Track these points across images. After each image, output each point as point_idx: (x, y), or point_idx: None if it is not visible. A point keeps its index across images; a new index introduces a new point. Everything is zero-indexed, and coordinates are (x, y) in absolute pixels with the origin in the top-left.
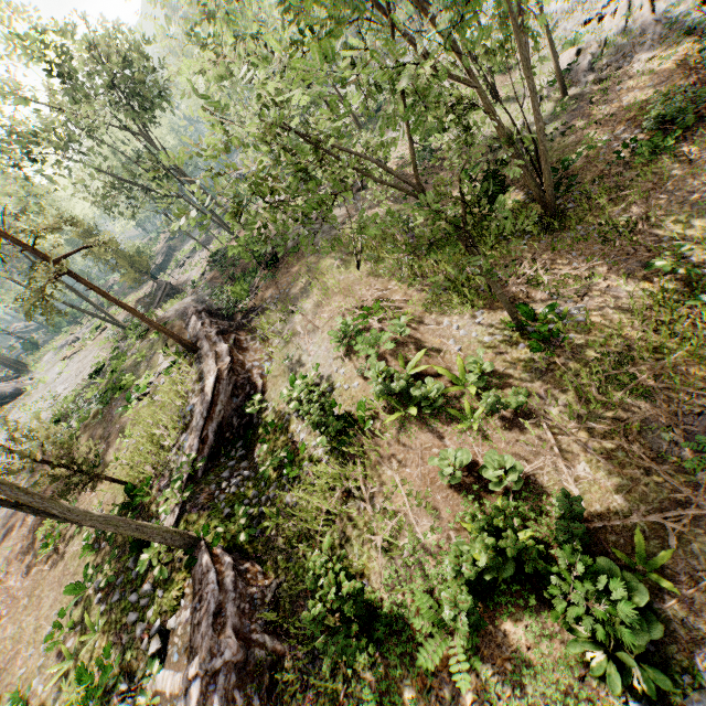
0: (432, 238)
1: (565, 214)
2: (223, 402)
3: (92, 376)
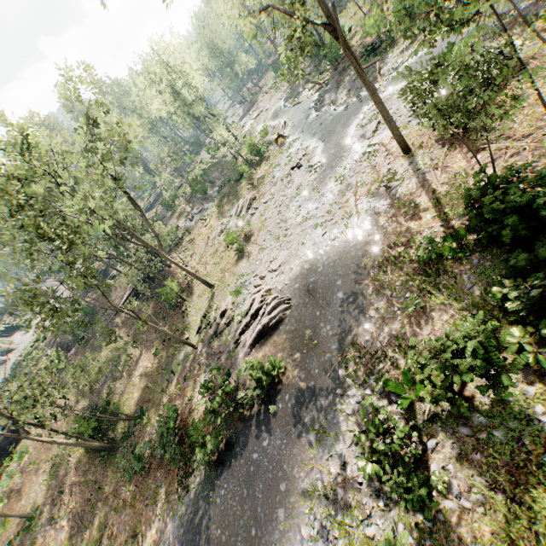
0: (94, 406)
1: (116, 452)
2: (3, 440)
3: (31, 346)
